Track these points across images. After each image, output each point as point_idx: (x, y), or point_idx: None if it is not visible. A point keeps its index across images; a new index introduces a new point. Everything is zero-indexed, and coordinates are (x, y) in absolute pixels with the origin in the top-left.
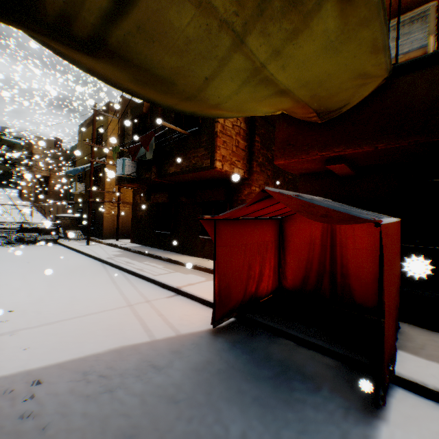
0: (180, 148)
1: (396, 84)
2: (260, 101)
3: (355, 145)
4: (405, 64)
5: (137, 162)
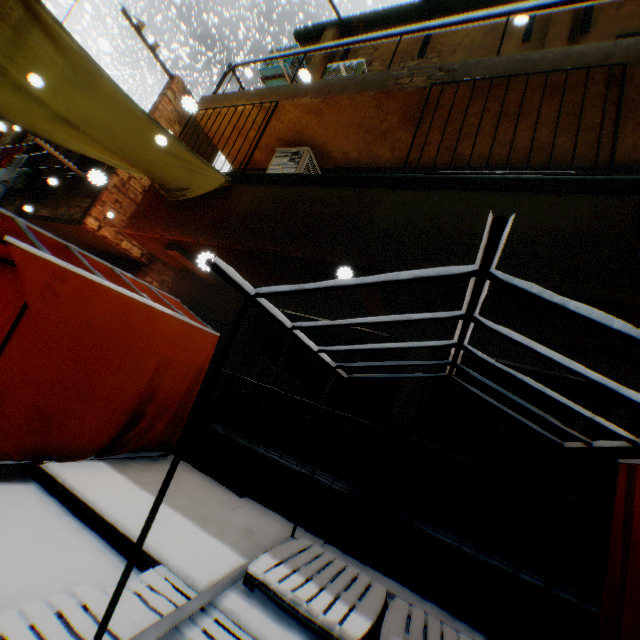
0: (70, 190)
1: (235, 189)
2: (54, 125)
3: (187, 234)
4: (244, 175)
5: (10, 189)
